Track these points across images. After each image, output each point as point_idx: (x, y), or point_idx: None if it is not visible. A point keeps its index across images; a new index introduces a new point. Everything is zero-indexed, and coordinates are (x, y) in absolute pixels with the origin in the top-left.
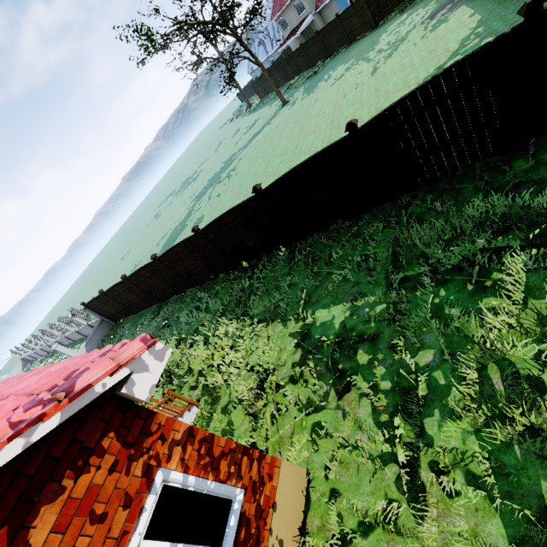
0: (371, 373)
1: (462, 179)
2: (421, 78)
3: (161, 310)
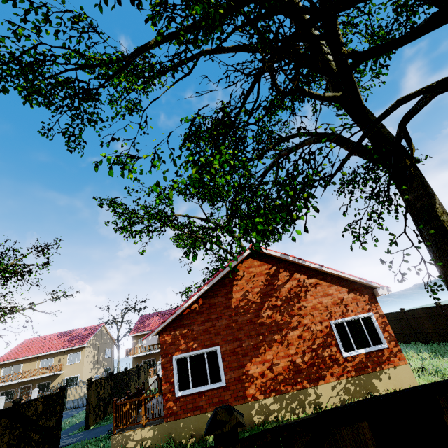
0: None
1: None
2: None
3: None
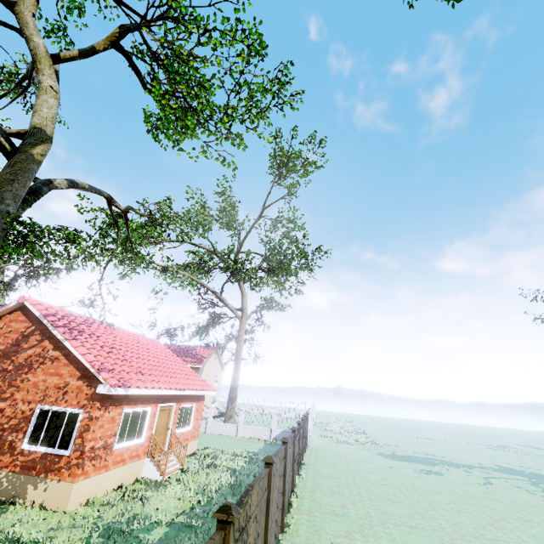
0: (81, 540)
1: None
2: None
3: None
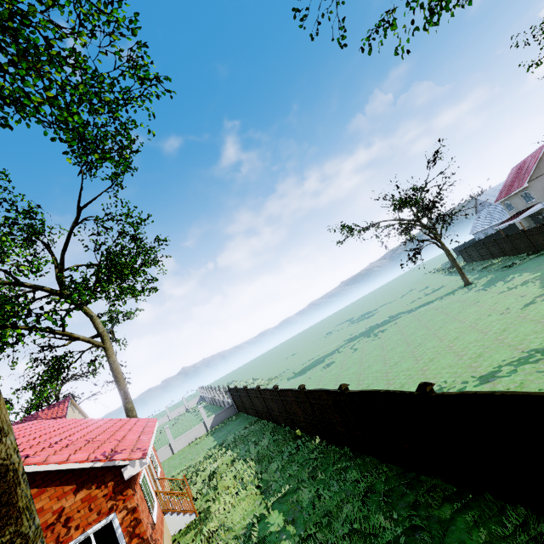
0: None
1: (418, 485)
2: (530, 346)
3: (253, 425)
